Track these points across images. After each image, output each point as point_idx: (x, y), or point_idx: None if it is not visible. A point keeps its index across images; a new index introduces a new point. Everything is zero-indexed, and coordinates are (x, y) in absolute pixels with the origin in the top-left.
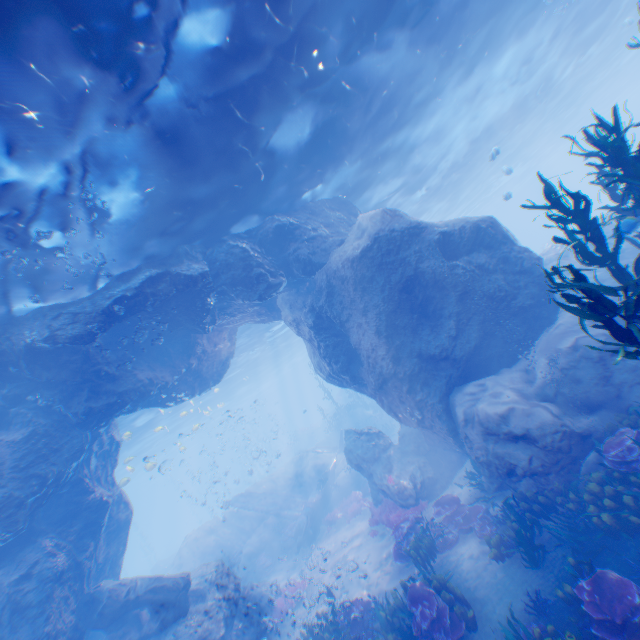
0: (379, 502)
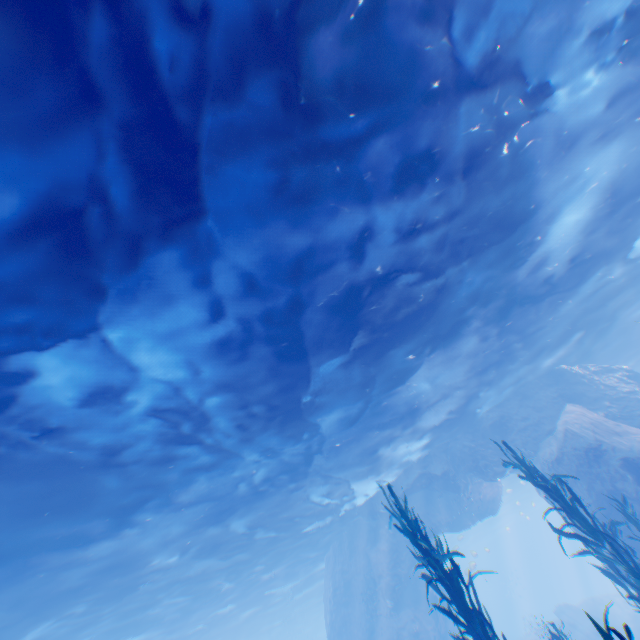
0: None
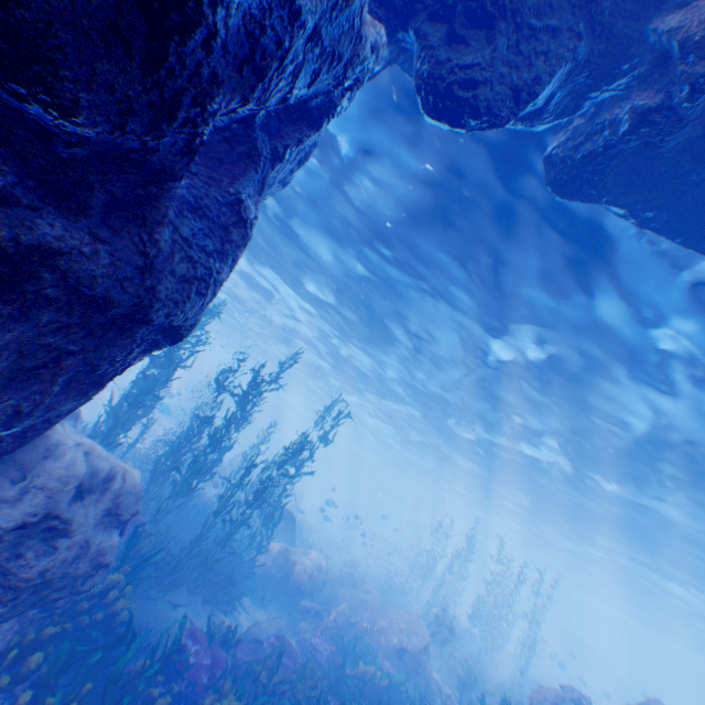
0: None
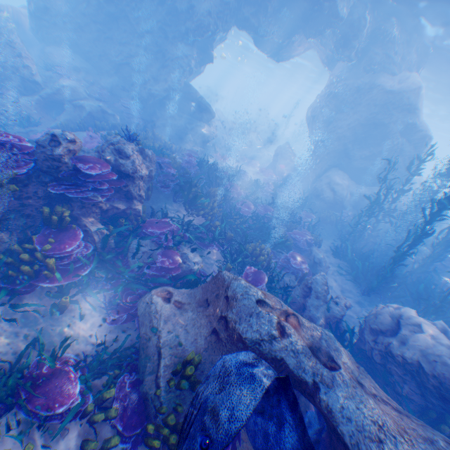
0: (269, 171)
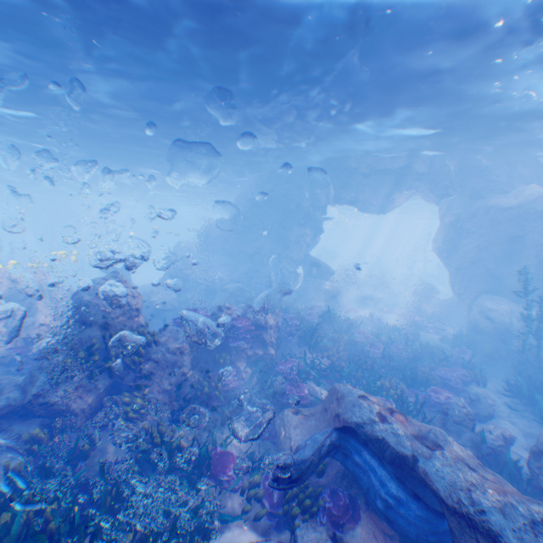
0: (410, 312)
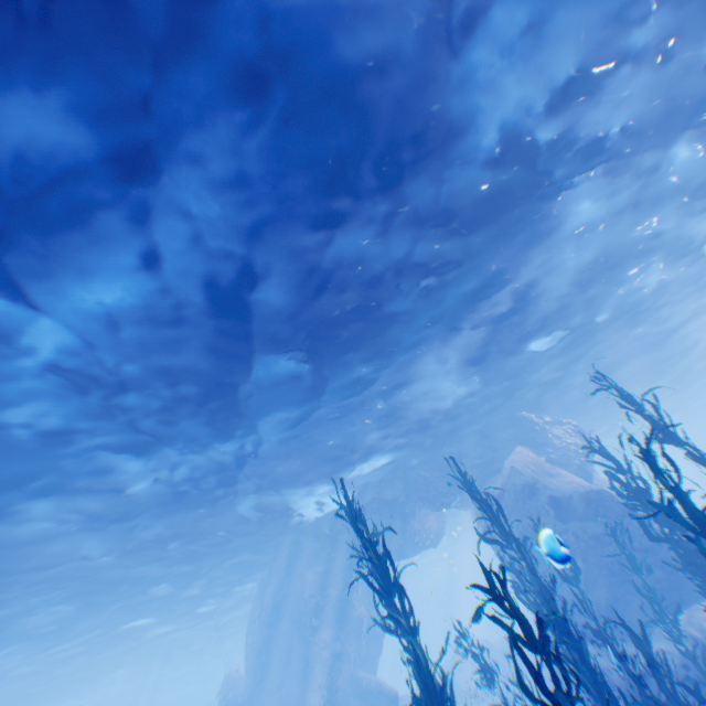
0: None
